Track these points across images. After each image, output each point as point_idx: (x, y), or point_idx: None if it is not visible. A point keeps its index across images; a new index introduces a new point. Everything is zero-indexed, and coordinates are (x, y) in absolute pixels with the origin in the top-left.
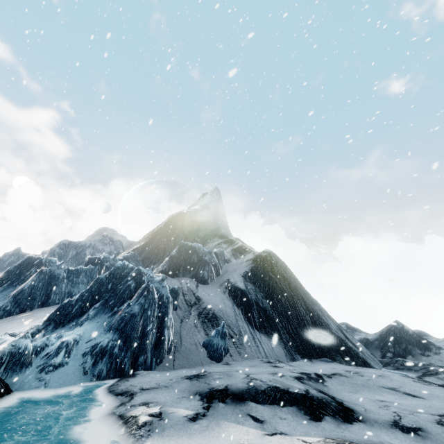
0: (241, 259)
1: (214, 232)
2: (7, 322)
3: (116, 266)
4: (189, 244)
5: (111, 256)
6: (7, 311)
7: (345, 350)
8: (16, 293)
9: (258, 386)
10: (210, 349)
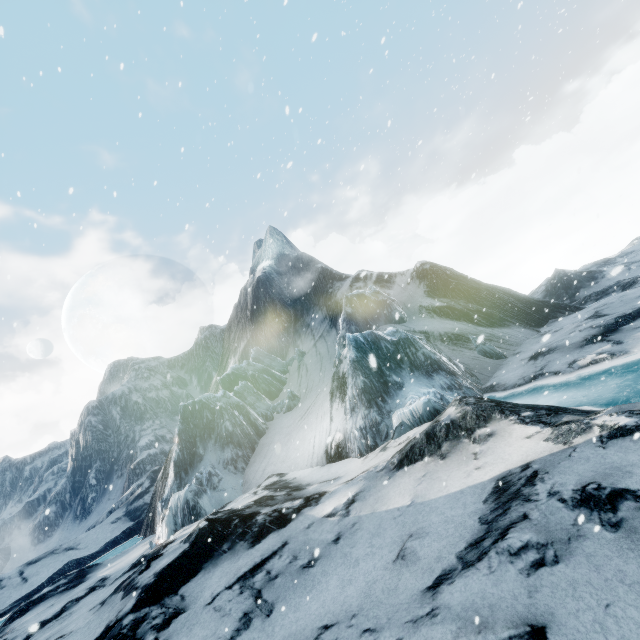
0: (395, 286)
1: (327, 278)
2: (266, 458)
3: (352, 339)
4: (354, 294)
5: (241, 364)
6: (244, 456)
7: (557, 307)
8: (226, 439)
9: (607, 323)
10: (491, 354)
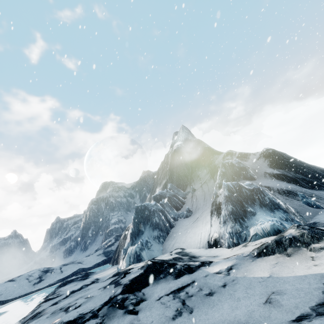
0: (249, 160)
1: (210, 153)
2: (174, 239)
3: (226, 185)
4: (226, 162)
5: (163, 191)
6: (163, 236)
7: None
8: (155, 226)
9: None
10: (312, 205)
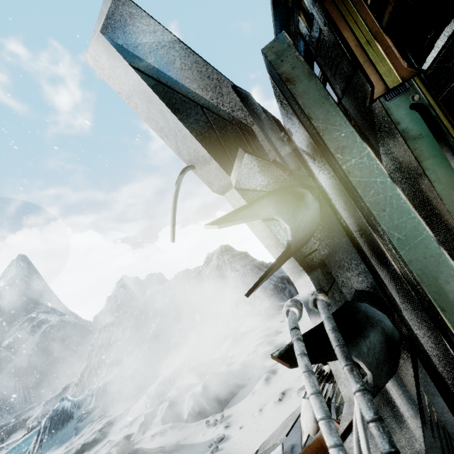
0: (38, 333)
1: (20, 311)
2: None
3: None
4: None
5: None
6: None
7: None
8: None
9: None
10: None
